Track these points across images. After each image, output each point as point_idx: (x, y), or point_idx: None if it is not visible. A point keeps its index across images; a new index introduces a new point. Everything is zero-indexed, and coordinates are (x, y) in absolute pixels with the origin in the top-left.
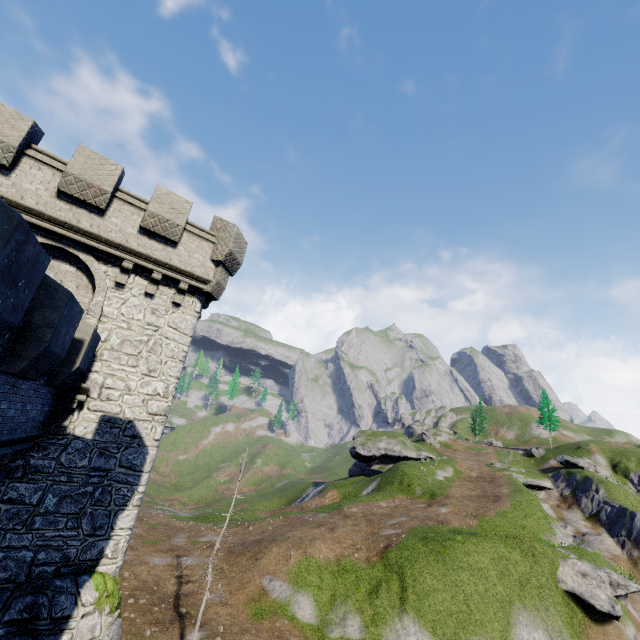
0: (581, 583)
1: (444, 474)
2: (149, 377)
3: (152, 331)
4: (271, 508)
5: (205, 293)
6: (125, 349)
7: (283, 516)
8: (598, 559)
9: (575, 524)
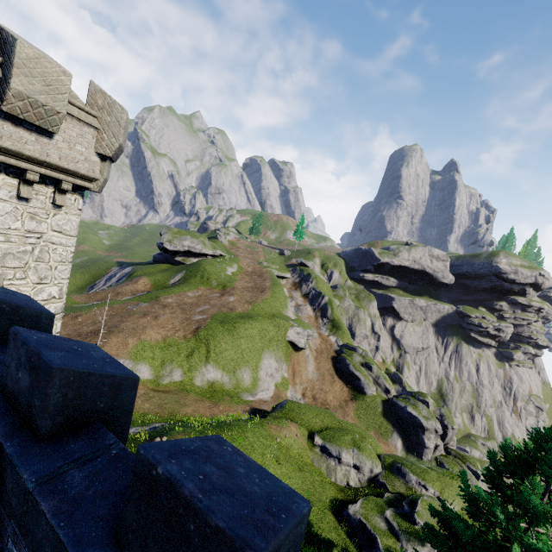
0: (296, 337)
1: (232, 270)
2: (41, 285)
3: (35, 239)
4: (75, 283)
5: (89, 190)
6: (8, 263)
7: (108, 306)
8: (306, 325)
9: (297, 300)
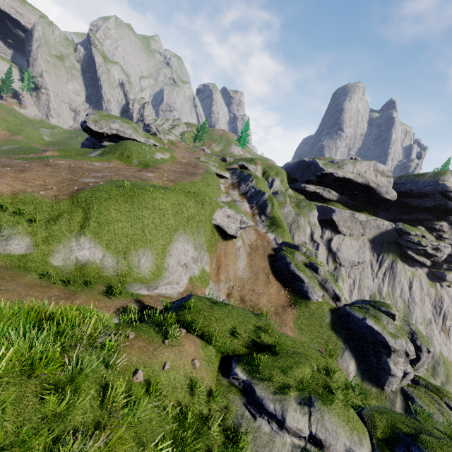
0: (225, 221)
1: (162, 156)
2: None
3: None
4: None
5: None
6: None
7: None
8: (239, 210)
9: (233, 196)
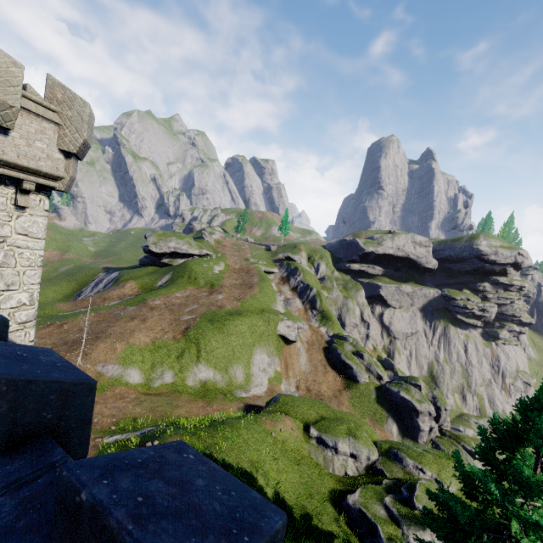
0: (286, 330)
1: (219, 268)
2: (9, 292)
3: None
4: (61, 292)
5: (55, 189)
6: None
7: (94, 312)
8: (295, 317)
9: (285, 294)
